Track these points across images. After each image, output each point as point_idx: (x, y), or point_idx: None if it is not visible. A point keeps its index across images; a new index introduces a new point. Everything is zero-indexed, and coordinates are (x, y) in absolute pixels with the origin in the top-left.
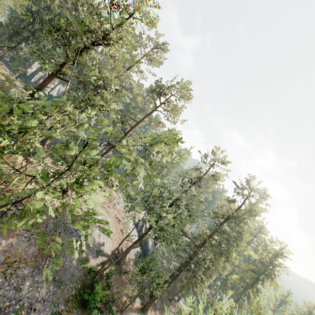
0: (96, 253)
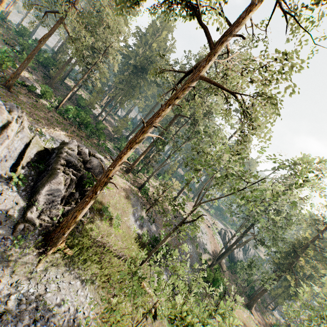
0: (204, 250)
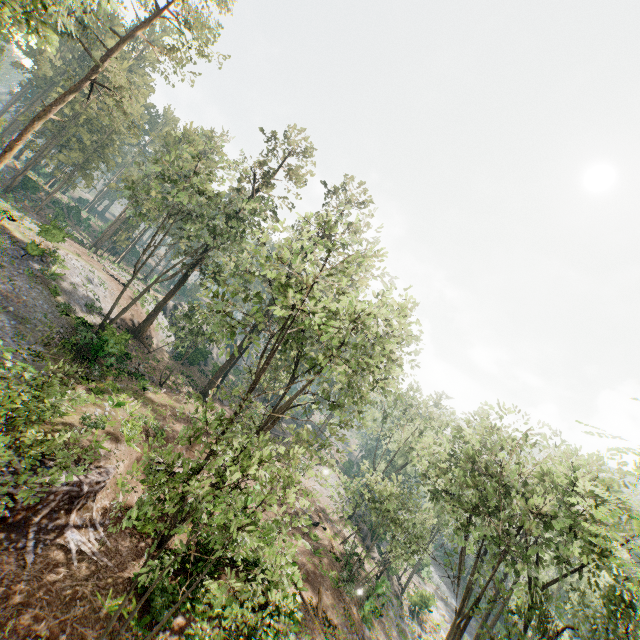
0: (87, 308)
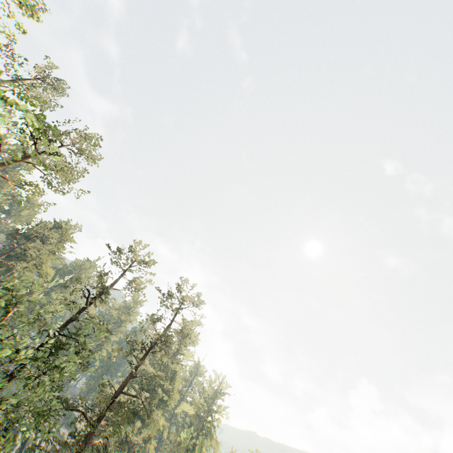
0: None
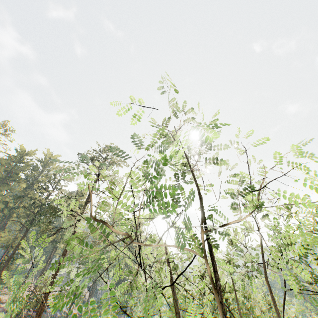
0: None
